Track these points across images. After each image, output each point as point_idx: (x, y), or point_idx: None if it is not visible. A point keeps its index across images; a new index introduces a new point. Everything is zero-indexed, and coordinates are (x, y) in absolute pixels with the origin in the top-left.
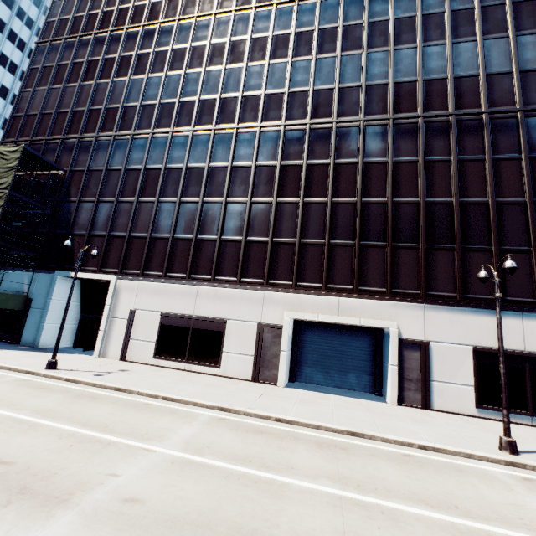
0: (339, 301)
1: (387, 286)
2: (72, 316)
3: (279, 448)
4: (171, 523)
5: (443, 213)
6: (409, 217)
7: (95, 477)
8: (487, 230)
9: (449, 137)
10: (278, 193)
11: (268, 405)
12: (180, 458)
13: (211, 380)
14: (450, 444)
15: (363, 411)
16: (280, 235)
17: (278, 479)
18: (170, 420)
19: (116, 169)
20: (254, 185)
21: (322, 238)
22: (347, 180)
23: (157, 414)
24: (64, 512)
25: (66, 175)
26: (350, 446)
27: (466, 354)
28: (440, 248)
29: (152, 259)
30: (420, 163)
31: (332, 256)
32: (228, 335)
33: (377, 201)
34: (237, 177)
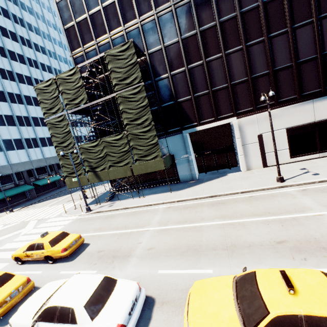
0: None
1: None
2: (193, 156)
3: None
4: None
5: None
6: None
7: None
8: None
9: None
10: None
11: None
12: None
13: None
14: None
15: None
16: None
17: None
18: None
19: (190, 35)
20: None
21: None
22: None
23: None
24: None
25: (147, 59)
26: None
27: None
28: None
29: (259, 95)
30: None
31: None
32: None
33: None
34: None
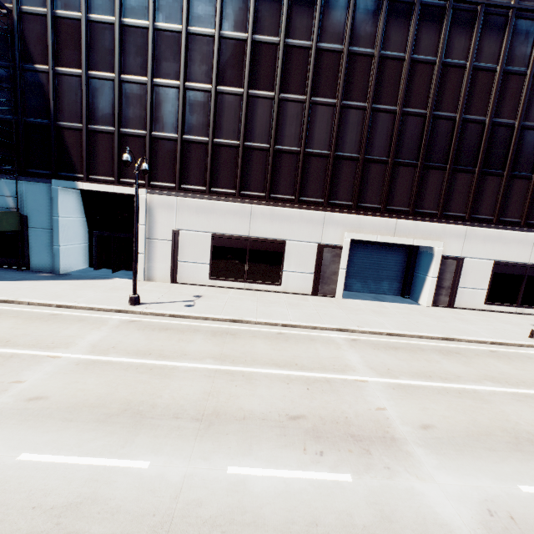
0: (397, 222)
1: (440, 210)
2: (81, 234)
3: (426, 361)
4: (472, 437)
5: (503, 137)
6: (473, 138)
7: (375, 414)
8: (533, 158)
9: (532, 43)
10: (343, 93)
11: (364, 321)
12: (391, 384)
13: (283, 299)
14: (504, 338)
15: (422, 316)
16: (343, 149)
17: (466, 387)
18: (324, 348)
19: (104, 21)
20: (313, 78)
21: (387, 156)
22: (421, 85)
23: (305, 343)
24: (410, 448)
25: (13, 19)
26: (457, 350)
27: (488, 267)
28: (491, 173)
29: (188, 169)
30: (499, 74)
31: (395, 177)
32: (287, 255)
33: (447, 116)
34: (292, 62)
